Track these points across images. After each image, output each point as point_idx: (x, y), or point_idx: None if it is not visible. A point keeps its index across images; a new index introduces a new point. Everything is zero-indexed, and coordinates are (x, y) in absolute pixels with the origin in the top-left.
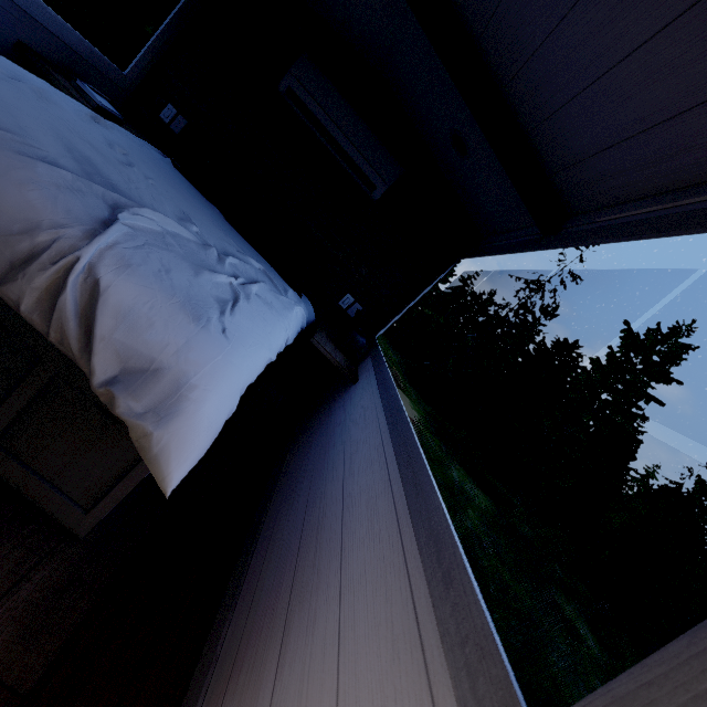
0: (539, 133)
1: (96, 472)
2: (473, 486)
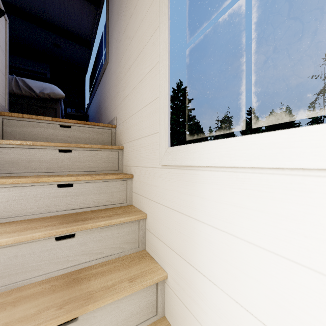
0: (69, 28)
1: None
2: None
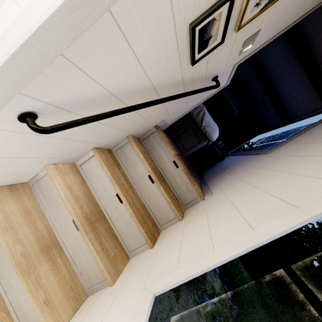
0: (284, 101)
1: (190, 144)
2: (243, 267)
